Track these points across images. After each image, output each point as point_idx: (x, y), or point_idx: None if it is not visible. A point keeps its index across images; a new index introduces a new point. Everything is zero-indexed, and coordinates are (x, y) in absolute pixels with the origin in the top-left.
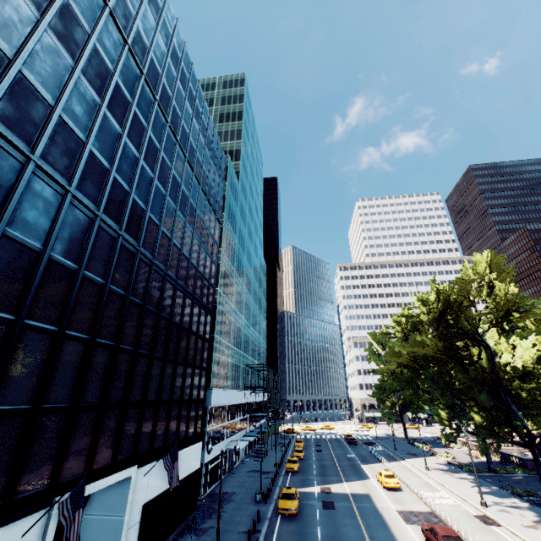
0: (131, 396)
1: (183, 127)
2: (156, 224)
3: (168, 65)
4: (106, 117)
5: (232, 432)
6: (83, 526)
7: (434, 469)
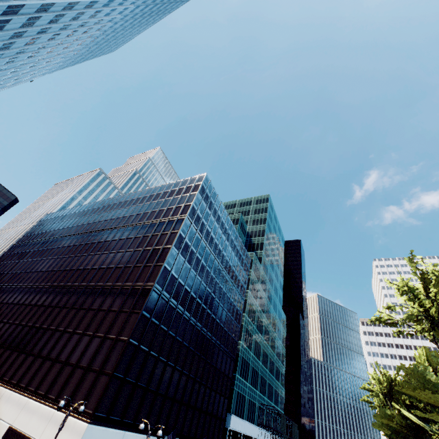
0: (191, 402)
1: (226, 259)
2: (209, 314)
3: (222, 237)
4: (197, 278)
5: None
6: None
7: None
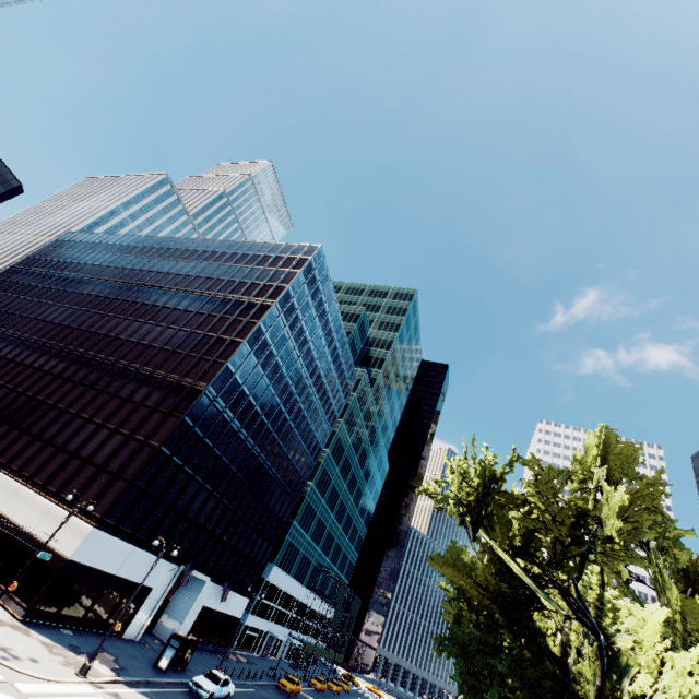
0: (224, 536)
1: (320, 373)
2: (276, 439)
3: (321, 341)
4: (269, 390)
5: (279, 621)
6: (175, 596)
7: None
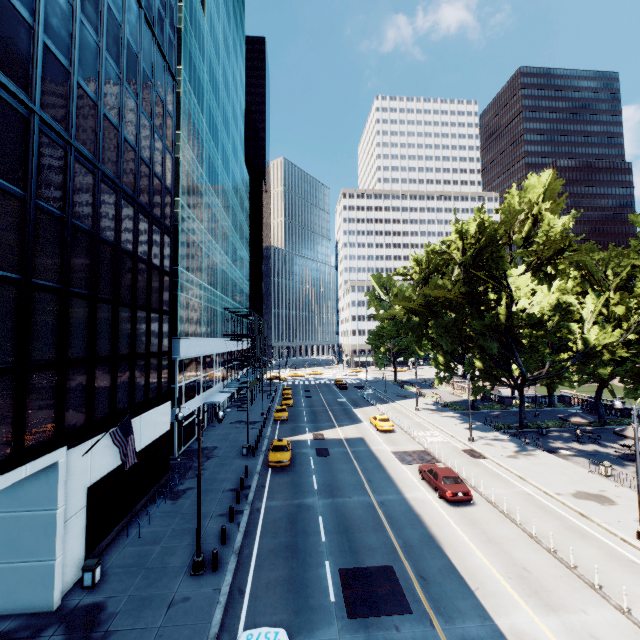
0: (33, 355)
1: None
2: (25, 20)
3: None
4: None
5: (211, 384)
6: None
7: (423, 410)
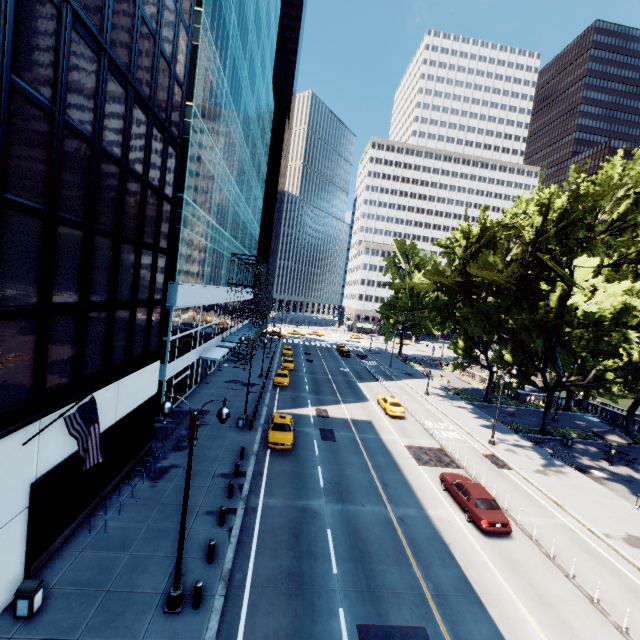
0: None
1: None
2: None
3: None
4: None
5: (208, 337)
6: None
7: (432, 394)
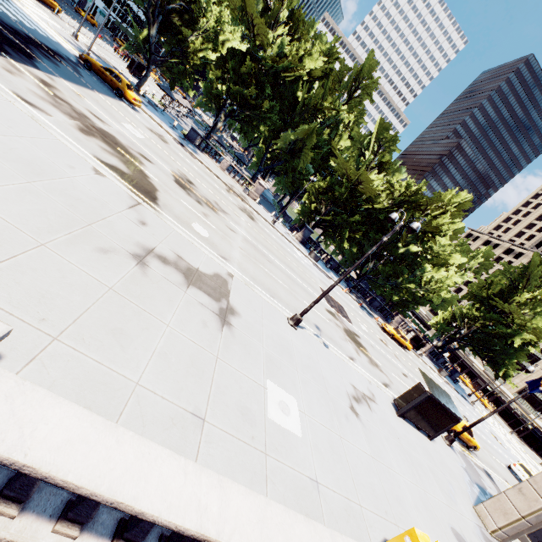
0: None
1: None
2: None
3: None
4: None
5: None
6: None
7: None
